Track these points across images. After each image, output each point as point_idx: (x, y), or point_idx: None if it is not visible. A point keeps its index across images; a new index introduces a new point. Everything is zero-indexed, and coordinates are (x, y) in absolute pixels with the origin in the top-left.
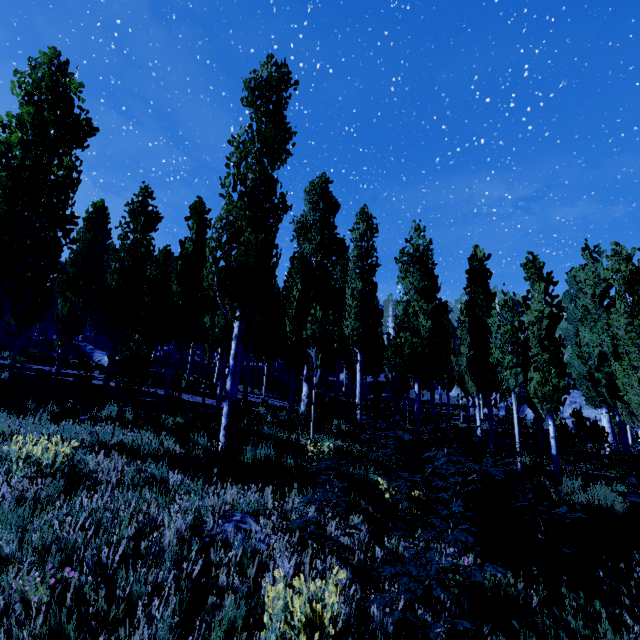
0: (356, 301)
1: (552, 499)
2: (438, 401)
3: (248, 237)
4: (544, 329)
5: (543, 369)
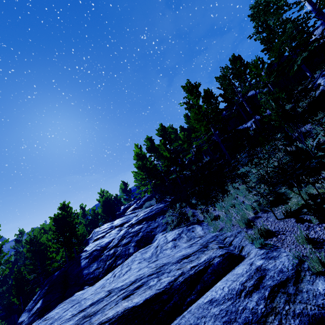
0: None
1: None
2: None
3: None
4: None
5: None
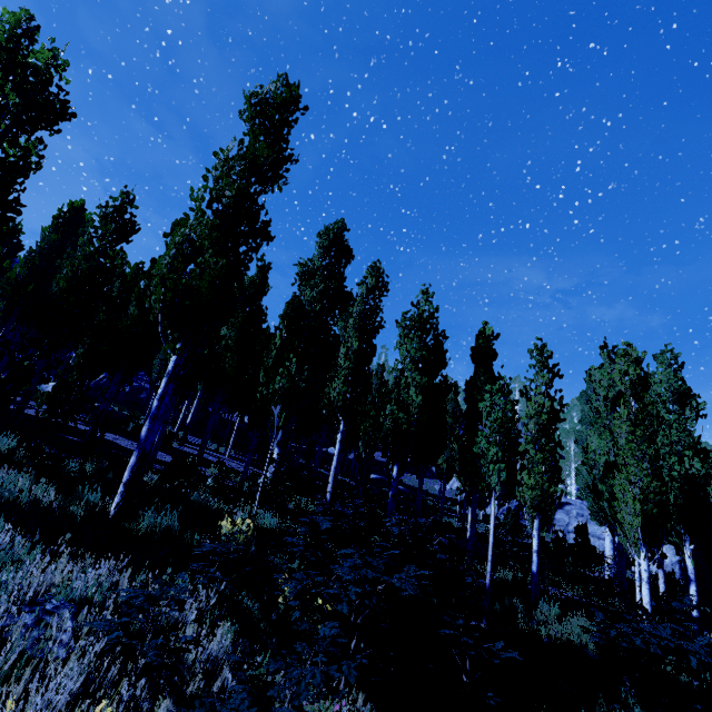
0: (349, 362)
1: (518, 627)
2: (437, 493)
3: (208, 260)
4: (542, 425)
5: (535, 470)
